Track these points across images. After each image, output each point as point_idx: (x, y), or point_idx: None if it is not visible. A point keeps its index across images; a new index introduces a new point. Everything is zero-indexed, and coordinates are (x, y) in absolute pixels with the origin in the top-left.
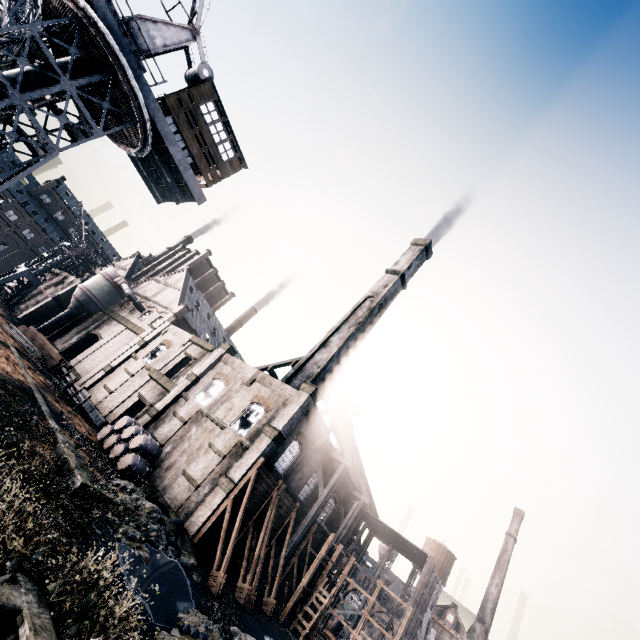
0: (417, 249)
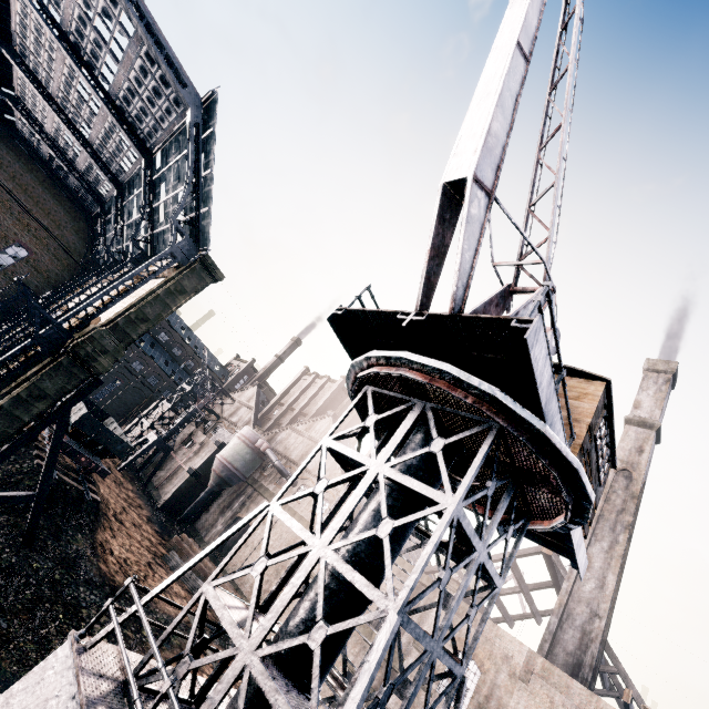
0: (660, 379)
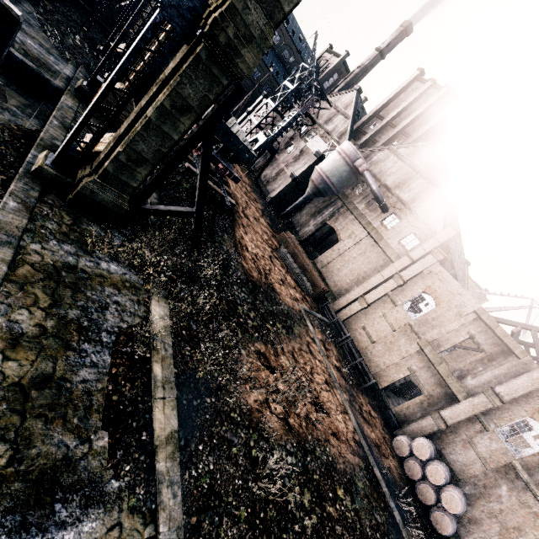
0: None
